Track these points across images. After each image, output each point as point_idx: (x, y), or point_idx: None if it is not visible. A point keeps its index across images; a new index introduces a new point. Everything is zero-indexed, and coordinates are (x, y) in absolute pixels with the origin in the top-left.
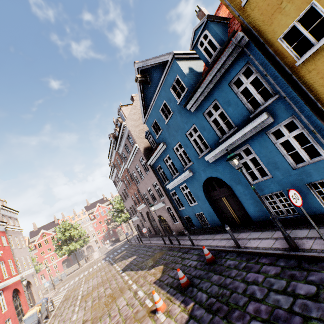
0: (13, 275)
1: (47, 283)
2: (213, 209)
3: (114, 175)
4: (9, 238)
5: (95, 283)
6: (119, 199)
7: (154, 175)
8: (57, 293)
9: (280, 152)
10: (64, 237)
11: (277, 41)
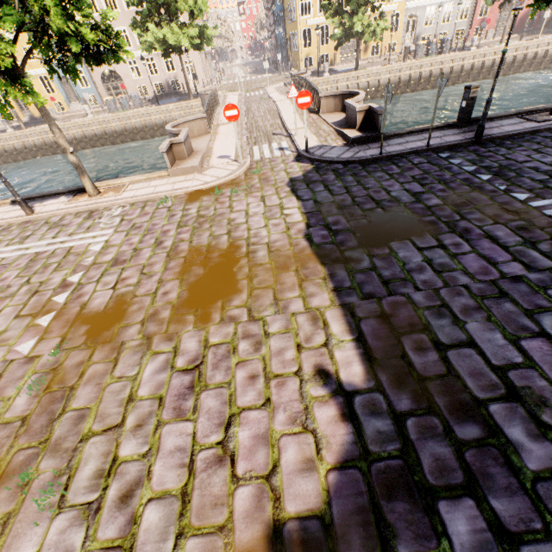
0: None
1: None
2: (282, 55)
3: None
4: None
5: None
6: None
7: (273, 20)
8: None
9: (284, 43)
10: None
11: (285, 9)
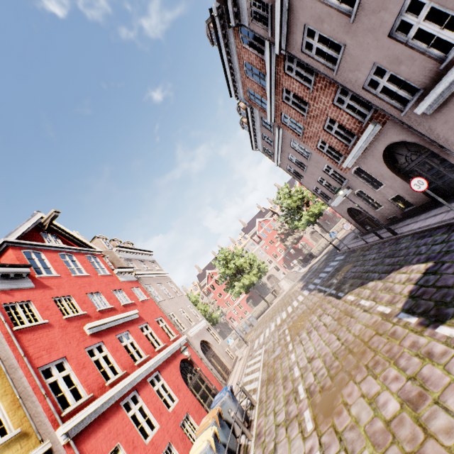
0: (173, 340)
1: (231, 340)
2: None
3: (258, 135)
4: (146, 288)
5: (323, 348)
6: (285, 192)
7: None
8: (252, 353)
9: None
10: (229, 271)
11: None
